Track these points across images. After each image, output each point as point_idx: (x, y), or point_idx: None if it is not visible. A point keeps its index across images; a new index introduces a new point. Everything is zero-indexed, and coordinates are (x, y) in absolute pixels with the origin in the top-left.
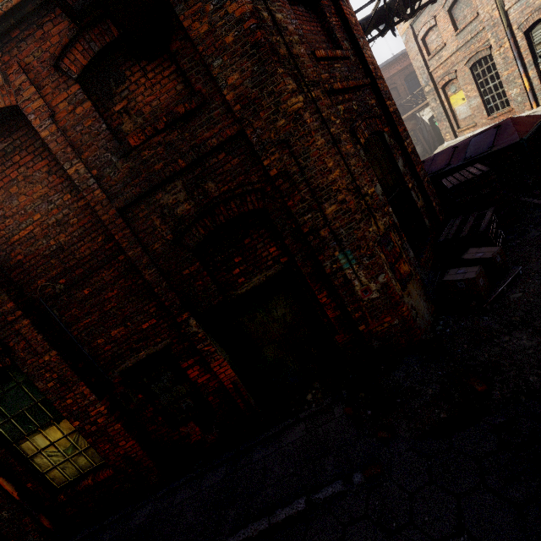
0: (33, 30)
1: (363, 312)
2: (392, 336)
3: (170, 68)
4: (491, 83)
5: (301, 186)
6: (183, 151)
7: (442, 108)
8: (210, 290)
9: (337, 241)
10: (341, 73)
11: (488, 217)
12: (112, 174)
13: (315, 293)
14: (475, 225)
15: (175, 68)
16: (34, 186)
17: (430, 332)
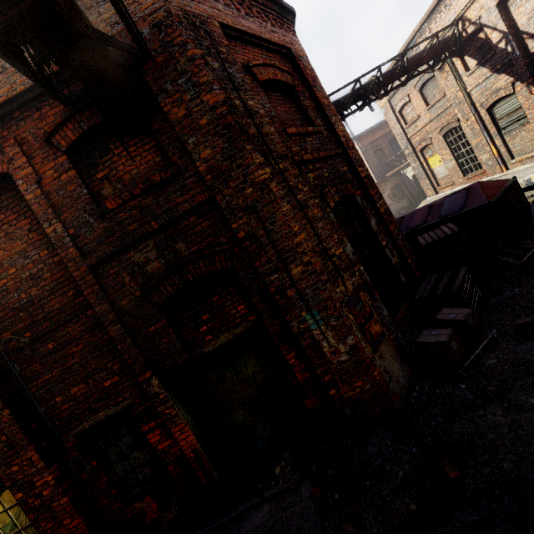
0: (32, 111)
1: (333, 375)
2: (365, 402)
3: (150, 143)
4: (463, 149)
5: (267, 248)
6: (156, 214)
7: (422, 168)
8: (175, 348)
9: (304, 301)
10: (312, 146)
11: (461, 276)
12: (87, 233)
13: (283, 354)
14: (449, 283)
15: (155, 143)
16: (14, 242)
17: (406, 398)
